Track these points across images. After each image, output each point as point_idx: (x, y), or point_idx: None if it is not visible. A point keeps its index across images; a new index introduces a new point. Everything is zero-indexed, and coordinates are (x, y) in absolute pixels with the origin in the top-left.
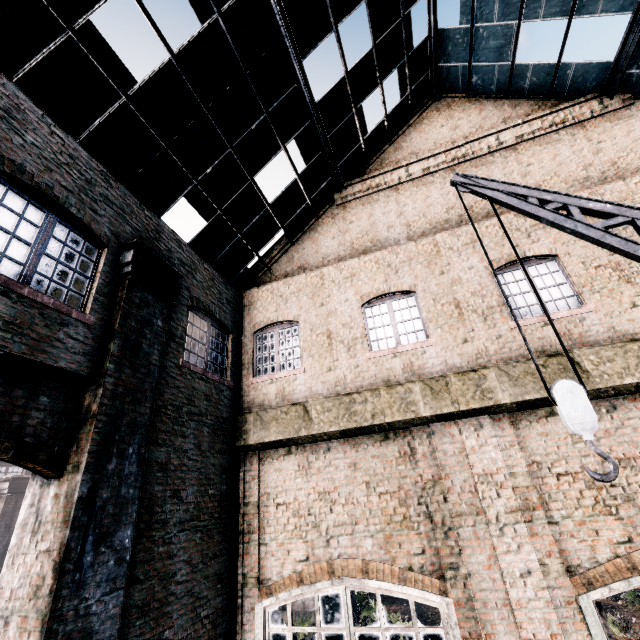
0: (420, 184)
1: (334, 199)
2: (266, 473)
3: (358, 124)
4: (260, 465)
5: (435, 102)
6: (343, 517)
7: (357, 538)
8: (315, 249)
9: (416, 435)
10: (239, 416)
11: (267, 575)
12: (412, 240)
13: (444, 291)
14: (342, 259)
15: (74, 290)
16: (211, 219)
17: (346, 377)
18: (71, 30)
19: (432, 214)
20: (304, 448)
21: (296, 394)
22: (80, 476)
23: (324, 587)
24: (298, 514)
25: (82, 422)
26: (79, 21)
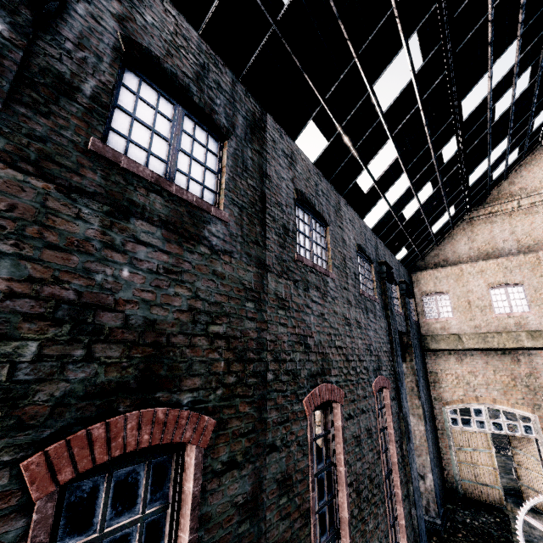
0: (527, 213)
1: (464, 219)
2: (438, 361)
3: (488, 182)
4: (434, 357)
5: (542, 146)
6: (481, 382)
7: (489, 390)
8: (453, 250)
9: (521, 354)
10: (422, 336)
11: (445, 398)
12: (520, 251)
13: (542, 286)
14: (472, 258)
15: (397, 305)
16: (409, 250)
17: (481, 324)
18: (397, 218)
19: (535, 235)
20: (458, 353)
21: (452, 329)
22: (414, 363)
23: (474, 405)
24: (458, 378)
25: (407, 347)
26: (399, 214)
